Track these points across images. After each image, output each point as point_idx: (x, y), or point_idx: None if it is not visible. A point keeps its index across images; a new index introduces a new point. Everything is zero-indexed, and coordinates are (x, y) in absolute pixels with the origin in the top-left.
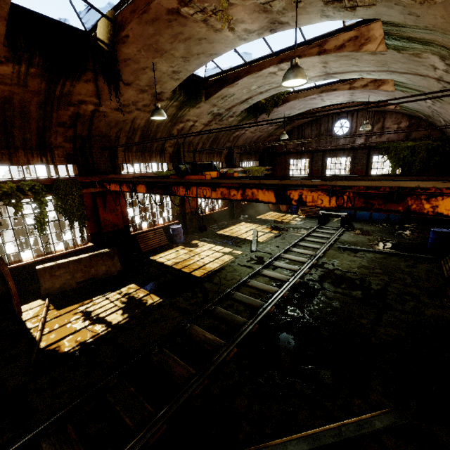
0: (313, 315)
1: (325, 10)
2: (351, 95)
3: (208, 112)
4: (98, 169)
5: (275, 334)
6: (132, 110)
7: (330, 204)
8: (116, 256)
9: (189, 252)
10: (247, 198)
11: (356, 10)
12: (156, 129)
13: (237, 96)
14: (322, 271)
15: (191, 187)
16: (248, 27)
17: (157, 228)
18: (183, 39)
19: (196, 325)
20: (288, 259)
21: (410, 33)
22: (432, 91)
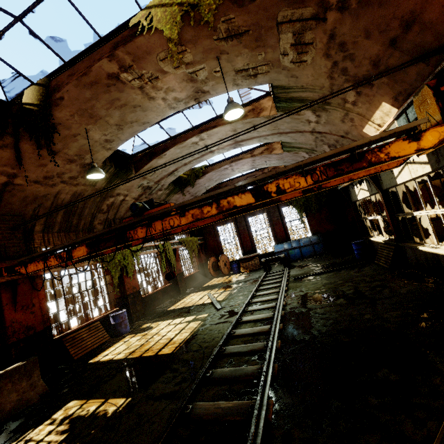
0: (321, 331)
1: (236, 79)
2: (253, 162)
3: (138, 186)
4: (5, 253)
5: (302, 364)
6: (56, 183)
7: (307, 183)
8: (36, 369)
9: (144, 336)
10: (223, 209)
11: (257, 77)
12: (83, 205)
13: (165, 168)
14: (297, 298)
15: (153, 223)
16: (177, 96)
17: (92, 323)
18: (119, 106)
19: (200, 403)
20: (259, 302)
21: (292, 93)
22: (308, 144)
